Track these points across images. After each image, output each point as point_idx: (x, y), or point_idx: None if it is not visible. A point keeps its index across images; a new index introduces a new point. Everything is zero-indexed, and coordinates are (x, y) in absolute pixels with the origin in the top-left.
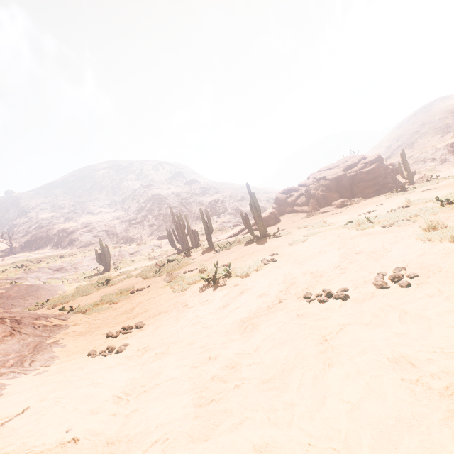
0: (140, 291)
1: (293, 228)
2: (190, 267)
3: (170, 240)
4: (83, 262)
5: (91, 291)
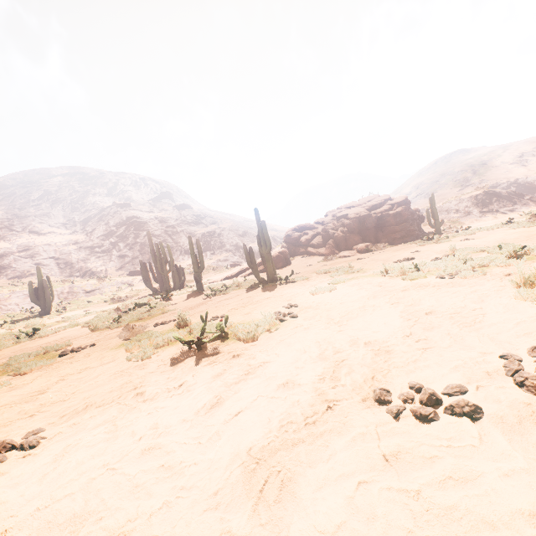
0: (77, 352)
1: (309, 272)
2: (166, 317)
3: (144, 277)
4: (10, 300)
5: (3, 346)
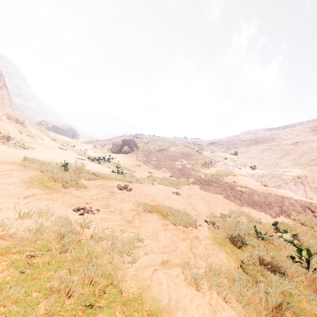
0: None
1: None
2: None
3: None
4: None
5: None
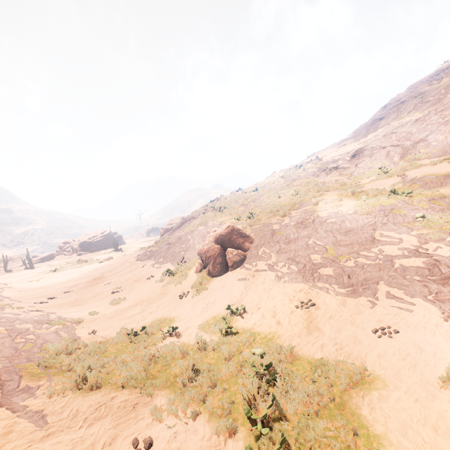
0: None
1: (46, 264)
2: None
3: None
4: None
5: None
